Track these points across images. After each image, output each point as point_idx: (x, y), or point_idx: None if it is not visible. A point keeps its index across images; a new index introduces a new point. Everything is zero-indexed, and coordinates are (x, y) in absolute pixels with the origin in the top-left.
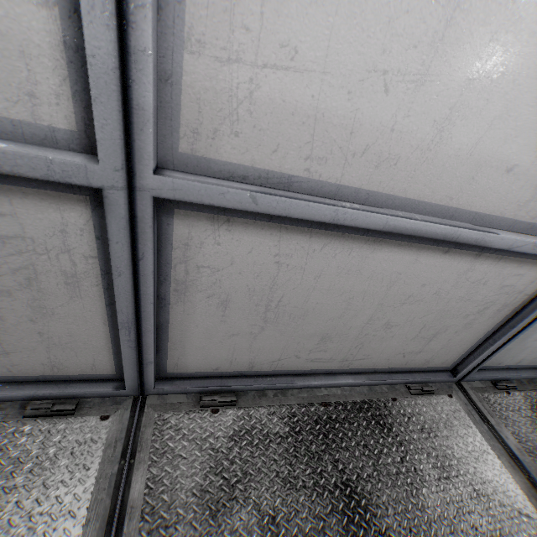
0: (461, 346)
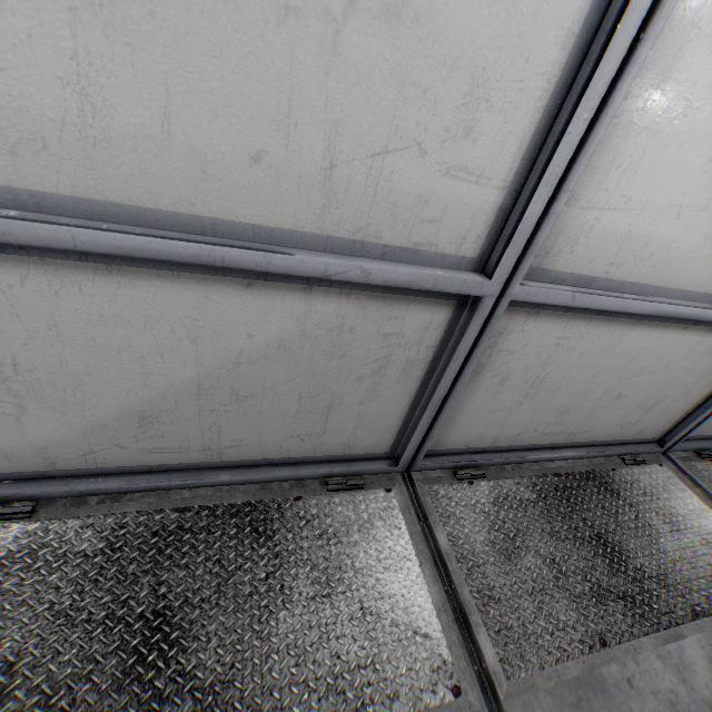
0: (672, 415)
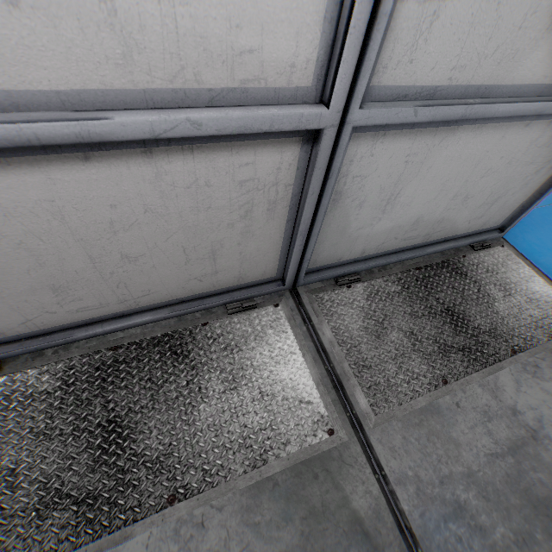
0: (266, 255)
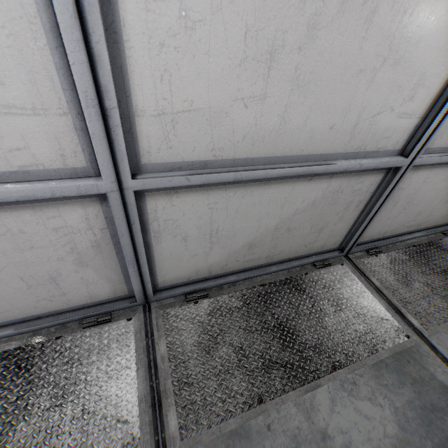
0: None
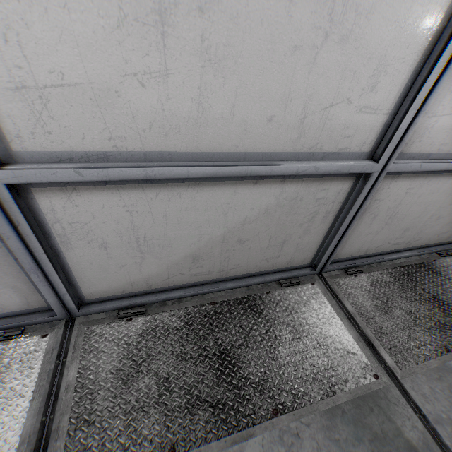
0: None
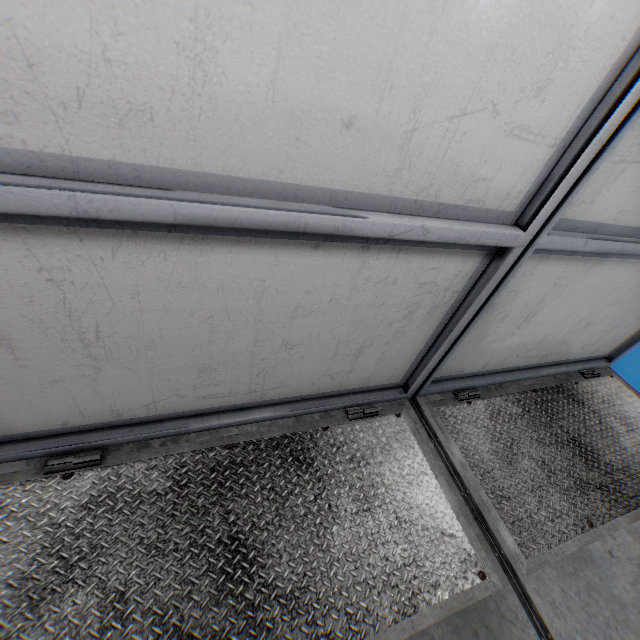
0: (403, 358)
